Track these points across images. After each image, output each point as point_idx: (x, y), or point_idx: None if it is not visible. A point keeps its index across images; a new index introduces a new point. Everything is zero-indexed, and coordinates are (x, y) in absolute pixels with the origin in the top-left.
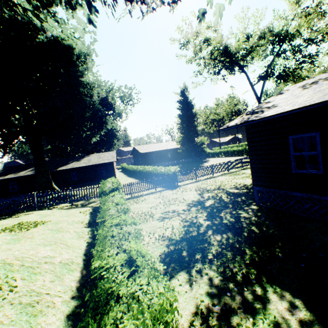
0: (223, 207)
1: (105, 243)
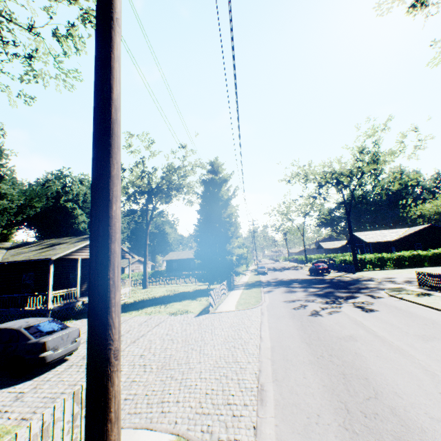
0: None
1: None
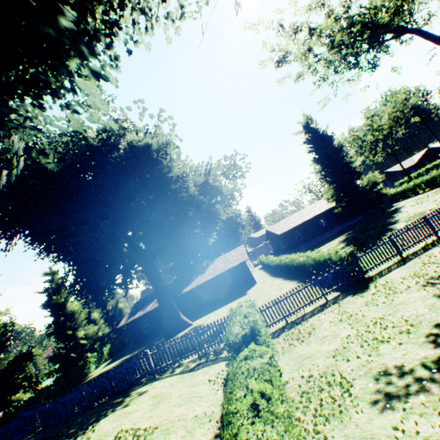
0: None
1: None
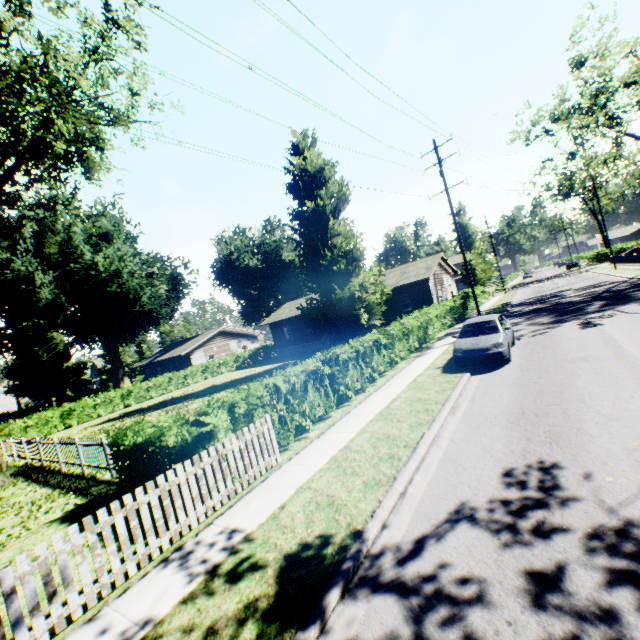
0: None
1: None
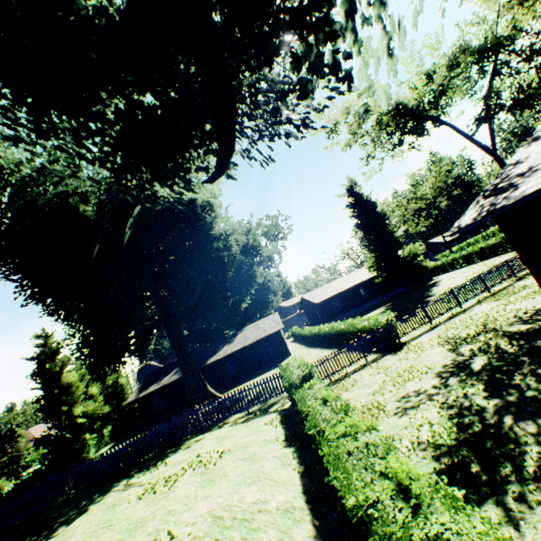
0: (512, 365)
1: (344, 466)
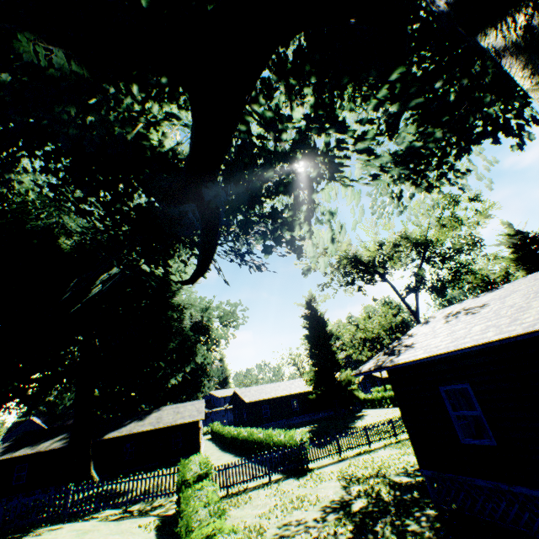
0: (381, 512)
1: None
